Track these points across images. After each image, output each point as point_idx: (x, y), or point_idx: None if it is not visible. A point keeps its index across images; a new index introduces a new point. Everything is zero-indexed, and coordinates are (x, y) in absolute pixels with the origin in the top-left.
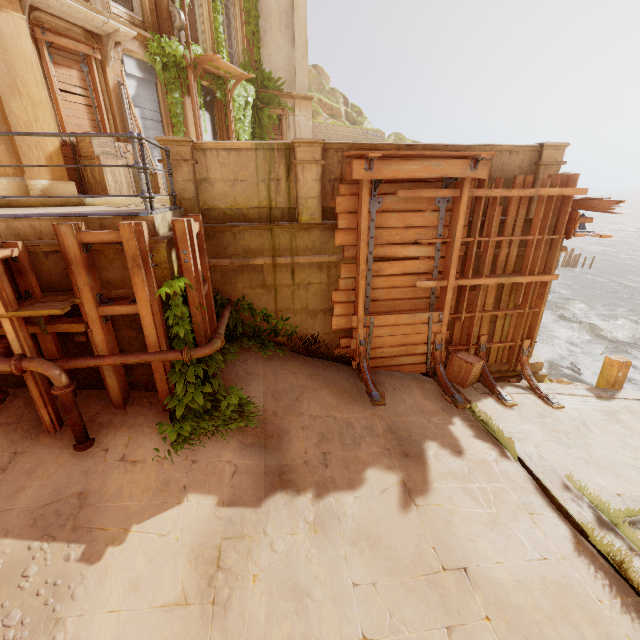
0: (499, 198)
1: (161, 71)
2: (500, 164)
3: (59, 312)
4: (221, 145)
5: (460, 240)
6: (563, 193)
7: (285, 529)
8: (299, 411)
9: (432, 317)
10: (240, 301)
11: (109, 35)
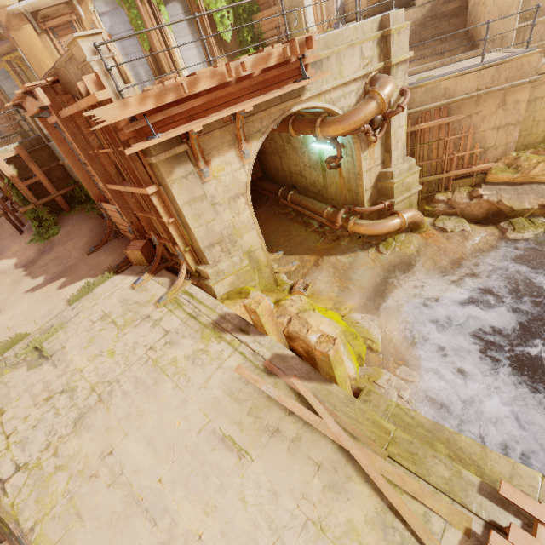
0: (74, 116)
1: None
2: (75, 75)
3: None
4: None
5: (82, 154)
6: (88, 103)
7: (10, 278)
8: (66, 244)
9: (117, 209)
10: (81, 183)
11: None
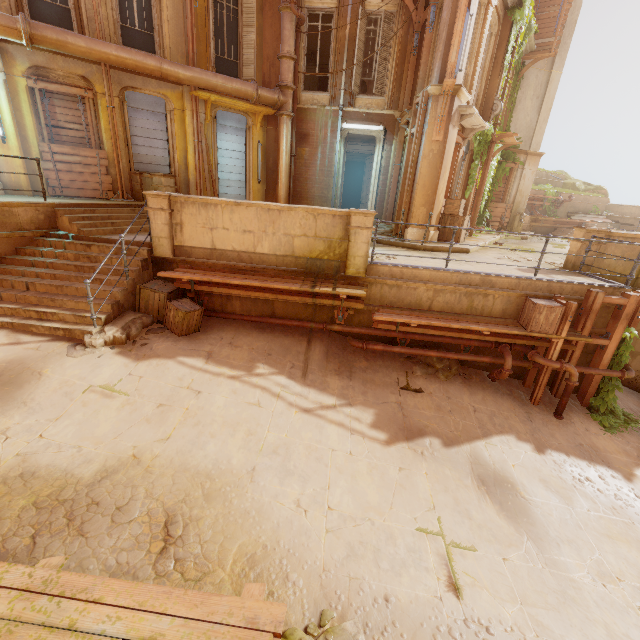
0: None
1: (476, 146)
2: None
3: (591, 340)
4: (623, 235)
5: None
6: None
7: None
8: None
9: None
10: None
11: (473, 129)
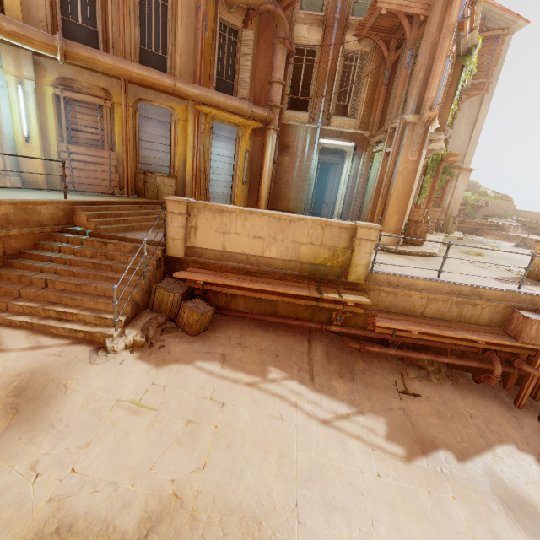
0: None
1: (429, 163)
2: None
3: None
4: None
5: None
6: None
7: None
8: None
9: None
10: None
11: (432, 150)
